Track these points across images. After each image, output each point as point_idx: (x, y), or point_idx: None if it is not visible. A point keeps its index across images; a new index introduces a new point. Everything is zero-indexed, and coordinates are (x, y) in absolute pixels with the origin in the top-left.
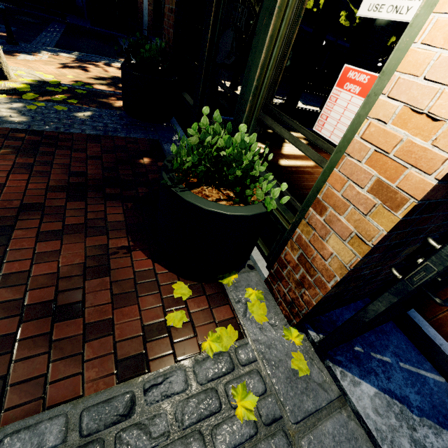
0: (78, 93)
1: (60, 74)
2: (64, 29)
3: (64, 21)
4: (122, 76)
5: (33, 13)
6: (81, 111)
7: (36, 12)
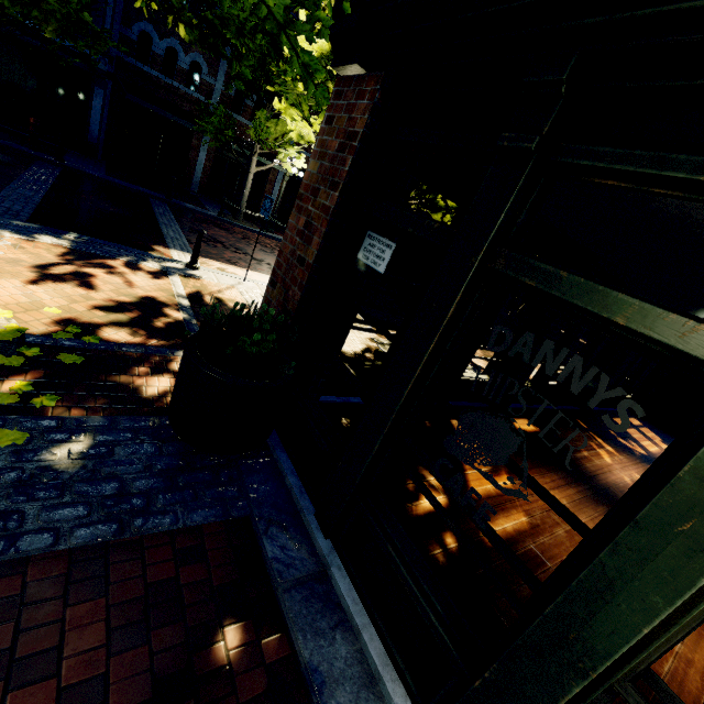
0: (62, 362)
1: (29, 302)
2: (57, 177)
3: (59, 163)
4: (183, 370)
5: (4, 144)
6: (64, 438)
7: (10, 143)
